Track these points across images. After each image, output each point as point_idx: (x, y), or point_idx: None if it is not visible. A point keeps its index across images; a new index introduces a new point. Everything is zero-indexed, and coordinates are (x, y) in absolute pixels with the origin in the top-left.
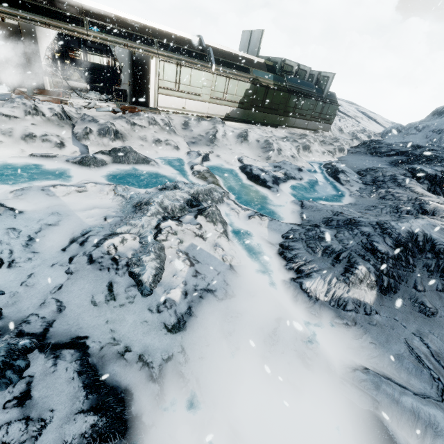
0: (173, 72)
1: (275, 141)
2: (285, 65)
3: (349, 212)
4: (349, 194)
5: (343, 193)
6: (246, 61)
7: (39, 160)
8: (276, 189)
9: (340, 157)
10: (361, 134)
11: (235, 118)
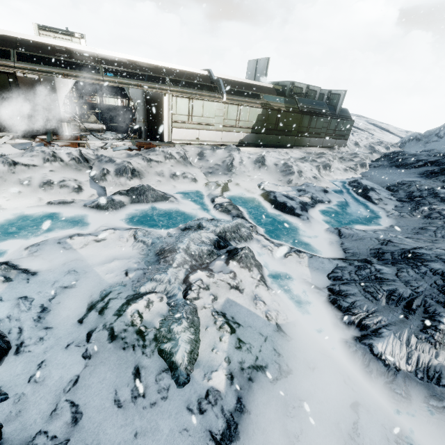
0: (185, 106)
1: (294, 164)
2: (294, 87)
3: (398, 239)
4: (386, 214)
5: (379, 213)
6: (255, 88)
7: (57, 208)
8: (306, 217)
9: (363, 173)
10: (379, 146)
11: (249, 143)
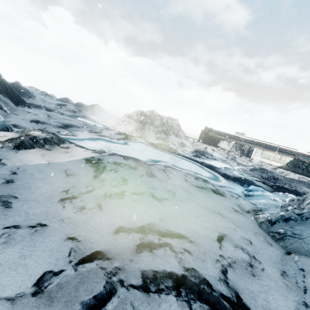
0: (260, 151)
1: (287, 173)
2: None
3: None
4: None
5: None
6: (299, 153)
7: (220, 156)
8: None
9: None
10: None
11: (284, 168)
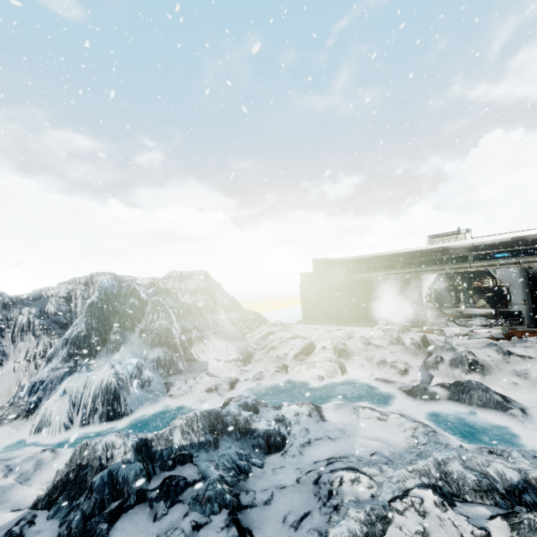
0: None
1: None
2: None
3: None
4: None
5: None
6: None
7: (379, 384)
8: None
9: None
10: None
11: None
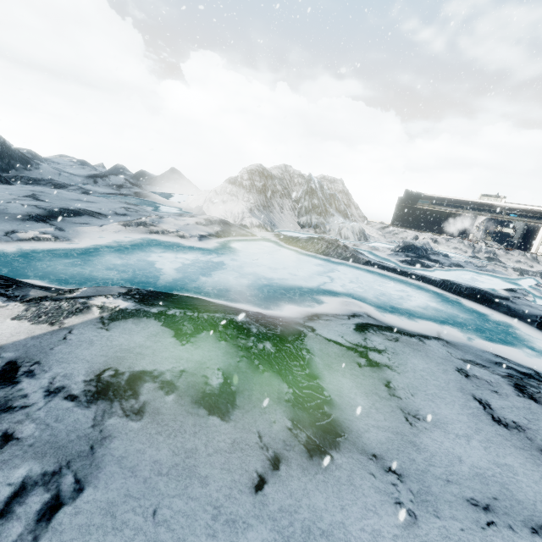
0: None
1: None
2: None
3: None
4: None
5: None
6: None
7: (455, 254)
8: None
9: None
10: None
11: None
